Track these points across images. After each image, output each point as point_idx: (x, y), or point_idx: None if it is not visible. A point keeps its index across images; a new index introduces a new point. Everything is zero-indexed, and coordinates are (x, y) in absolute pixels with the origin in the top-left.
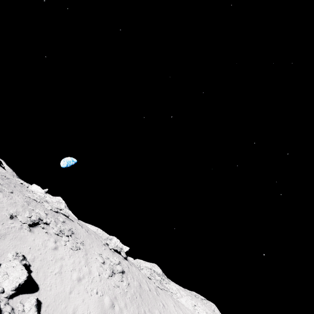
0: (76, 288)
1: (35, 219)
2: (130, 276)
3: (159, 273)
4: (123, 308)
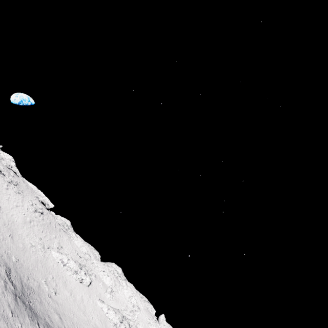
0: (15, 208)
1: None
2: (46, 217)
3: (68, 225)
4: (35, 225)
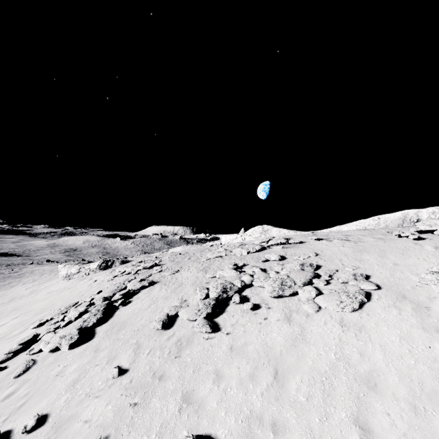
0: None
1: (215, 294)
2: None
3: None
4: None
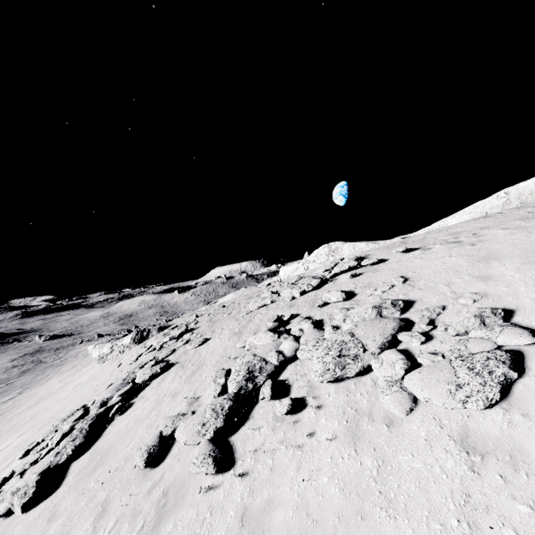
0: None
1: (234, 387)
2: None
3: None
4: None
